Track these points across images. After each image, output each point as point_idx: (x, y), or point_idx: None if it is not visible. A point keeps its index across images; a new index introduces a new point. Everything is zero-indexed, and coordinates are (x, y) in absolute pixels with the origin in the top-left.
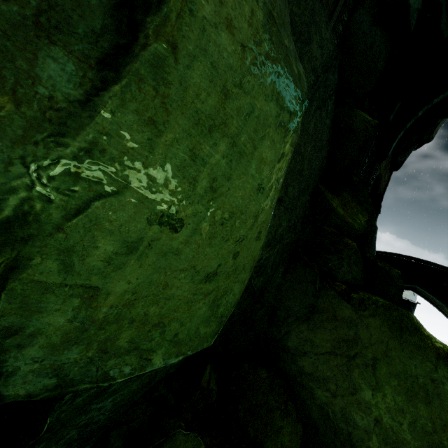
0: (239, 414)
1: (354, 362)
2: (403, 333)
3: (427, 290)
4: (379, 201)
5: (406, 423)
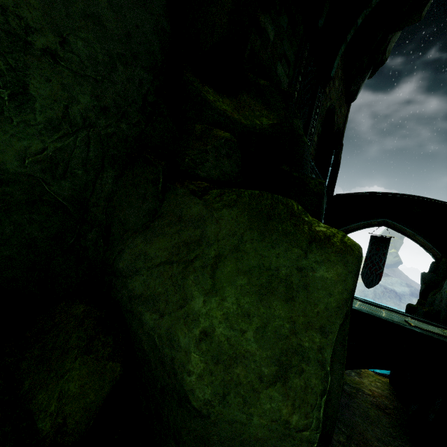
0: (21, 365)
1: (191, 267)
2: (270, 221)
3: (396, 221)
4: (340, 138)
5: (252, 330)
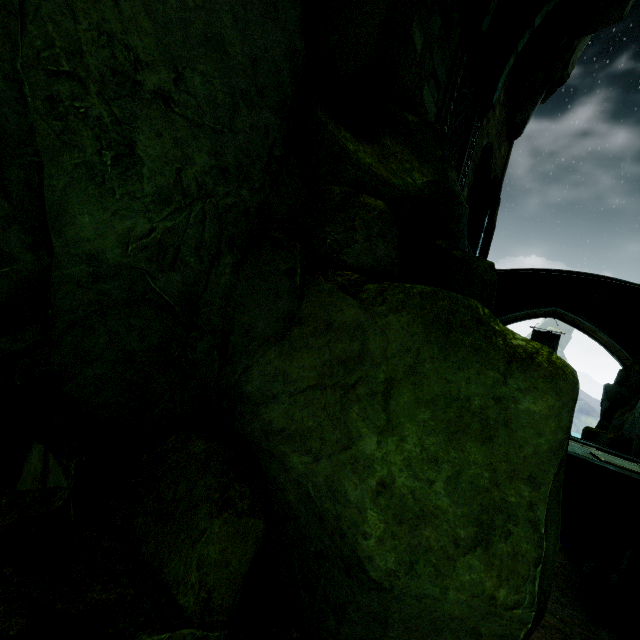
0: (135, 522)
1: (354, 395)
2: (452, 332)
3: (571, 311)
4: (496, 191)
5: (441, 481)
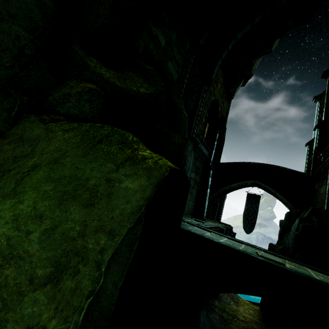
0: None
1: (7, 175)
2: (99, 144)
3: (262, 182)
4: (223, 123)
5: (39, 232)
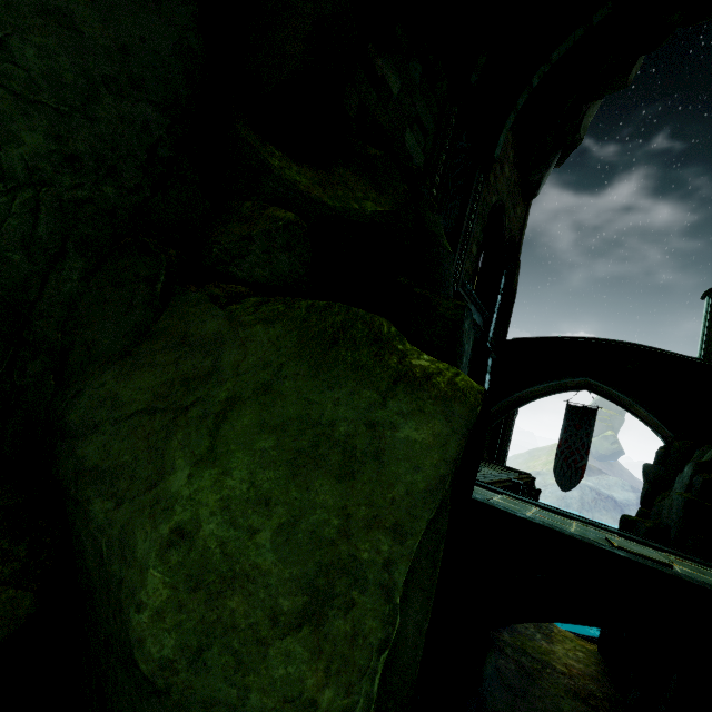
0: None
1: (184, 418)
2: (335, 347)
3: (603, 382)
4: (515, 253)
5: (270, 529)
